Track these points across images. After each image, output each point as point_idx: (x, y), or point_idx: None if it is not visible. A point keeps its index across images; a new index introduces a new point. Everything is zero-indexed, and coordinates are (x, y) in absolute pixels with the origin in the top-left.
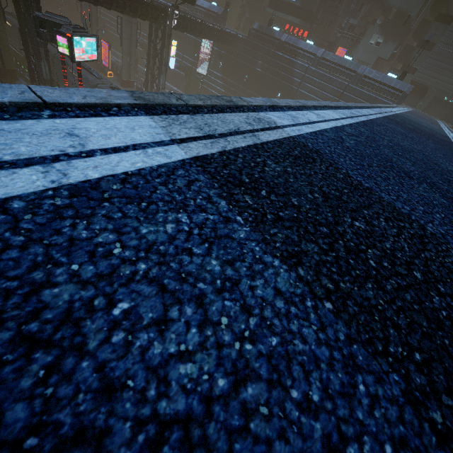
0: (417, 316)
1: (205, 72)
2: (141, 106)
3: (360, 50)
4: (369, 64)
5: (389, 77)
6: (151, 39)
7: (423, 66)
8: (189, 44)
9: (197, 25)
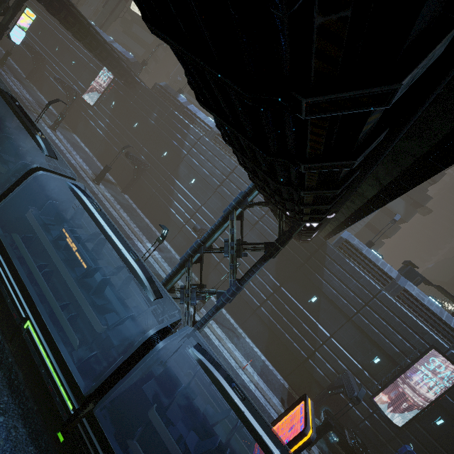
0: None
1: (94, 104)
2: None
3: None
4: None
5: None
6: None
7: None
8: (88, 73)
9: (81, 24)
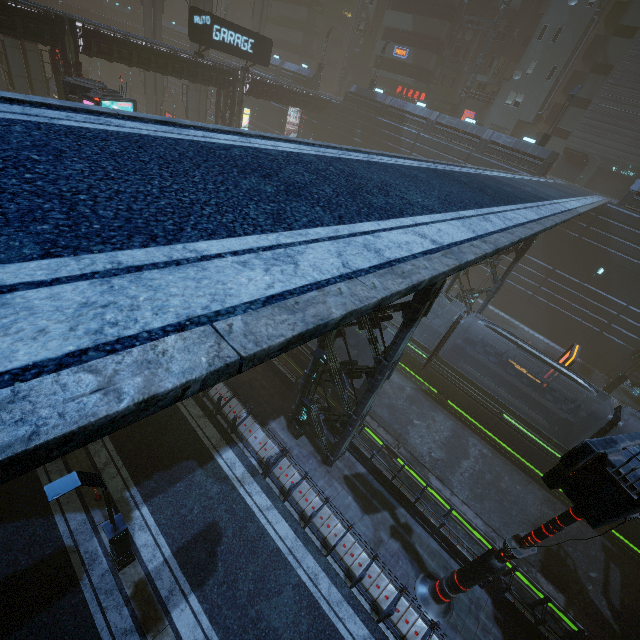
0: None
1: None
2: None
3: (494, 113)
4: (507, 130)
5: (524, 142)
6: (219, 107)
7: (579, 129)
8: (274, 115)
9: (276, 89)
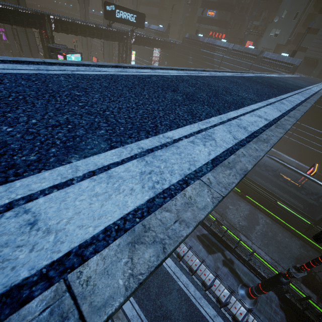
0: (52, 107)
1: None
2: (16, 61)
3: (263, 41)
4: (271, 50)
5: (282, 56)
6: (119, 52)
7: (312, 46)
8: (146, 53)
9: (148, 40)
